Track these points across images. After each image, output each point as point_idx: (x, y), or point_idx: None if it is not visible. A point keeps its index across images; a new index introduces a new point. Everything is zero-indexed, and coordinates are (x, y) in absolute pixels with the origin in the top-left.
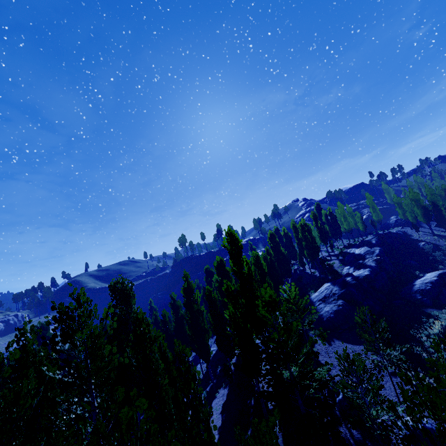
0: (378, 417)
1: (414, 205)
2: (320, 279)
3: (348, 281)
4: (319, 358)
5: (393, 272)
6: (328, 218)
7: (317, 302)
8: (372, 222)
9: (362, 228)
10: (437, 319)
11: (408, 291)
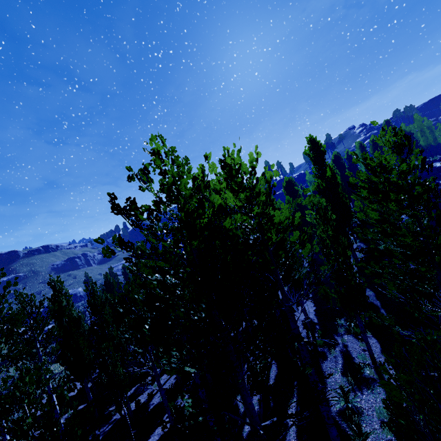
0: None
1: None
2: None
3: None
4: None
5: None
6: None
7: None
8: None
9: None
10: None
11: None
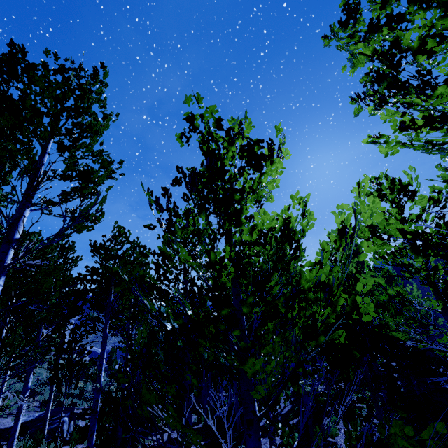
0: None
1: None
2: None
3: None
4: None
5: None
6: None
7: None
8: None
9: None
10: None
11: None
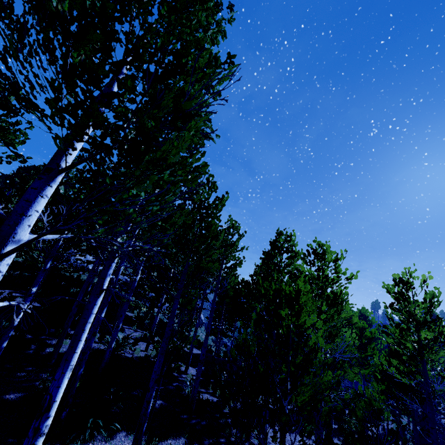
0: None
1: None
2: None
3: None
4: None
5: None
6: None
7: None
8: None
9: None
10: None
11: None
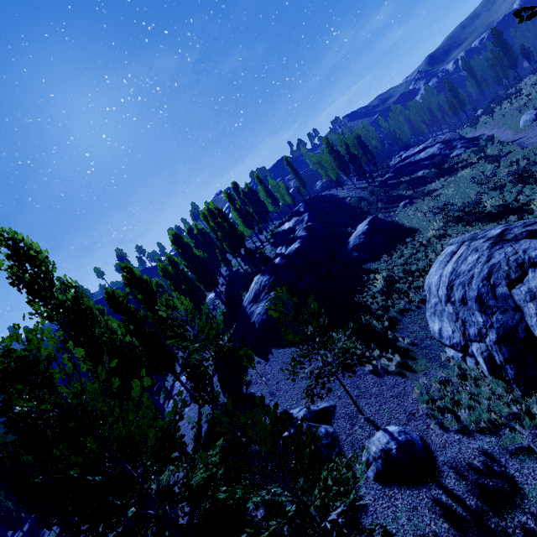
0: (328, 499)
1: (333, 159)
2: (253, 275)
3: (278, 263)
4: (254, 390)
5: (327, 237)
6: (250, 197)
7: (249, 306)
8: (298, 191)
9: (290, 200)
10: (377, 272)
11: (344, 252)
